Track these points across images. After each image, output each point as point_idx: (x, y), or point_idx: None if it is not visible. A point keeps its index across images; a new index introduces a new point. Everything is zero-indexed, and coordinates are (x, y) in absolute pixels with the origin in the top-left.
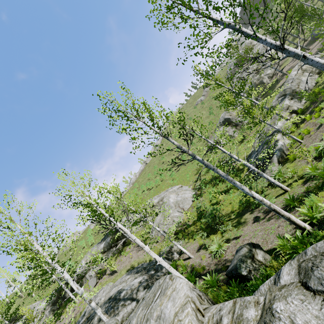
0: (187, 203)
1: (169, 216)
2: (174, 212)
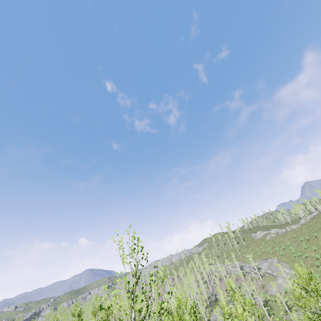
0: (282, 289)
1: (271, 288)
2: (274, 288)
